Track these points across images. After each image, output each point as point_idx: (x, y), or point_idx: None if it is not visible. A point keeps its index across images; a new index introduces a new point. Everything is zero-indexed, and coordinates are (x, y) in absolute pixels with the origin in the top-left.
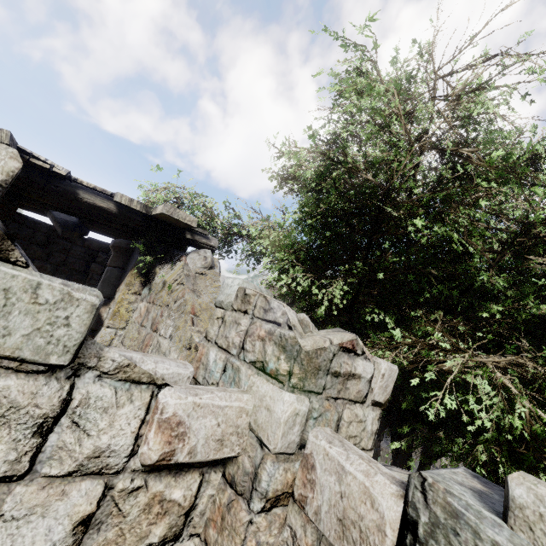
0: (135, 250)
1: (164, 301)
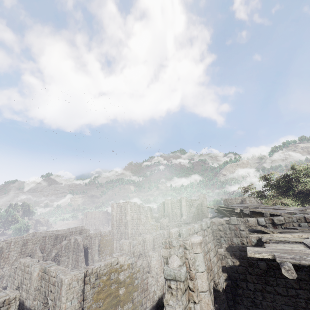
0: None
1: None
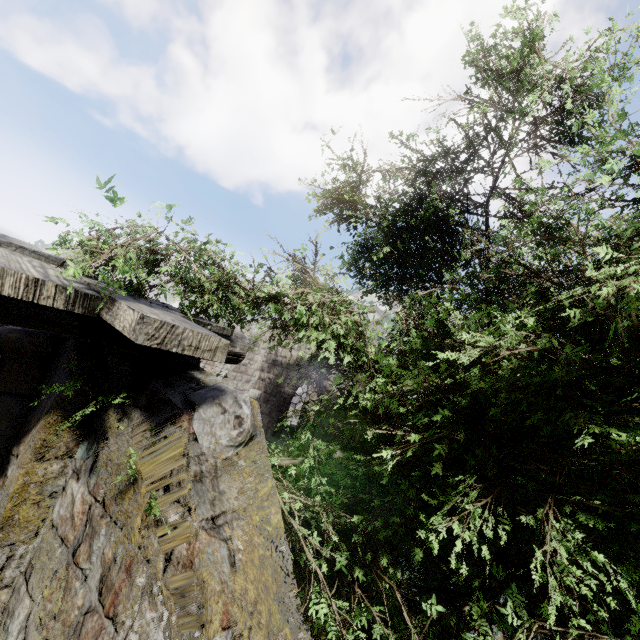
0: (58, 357)
1: (134, 540)
